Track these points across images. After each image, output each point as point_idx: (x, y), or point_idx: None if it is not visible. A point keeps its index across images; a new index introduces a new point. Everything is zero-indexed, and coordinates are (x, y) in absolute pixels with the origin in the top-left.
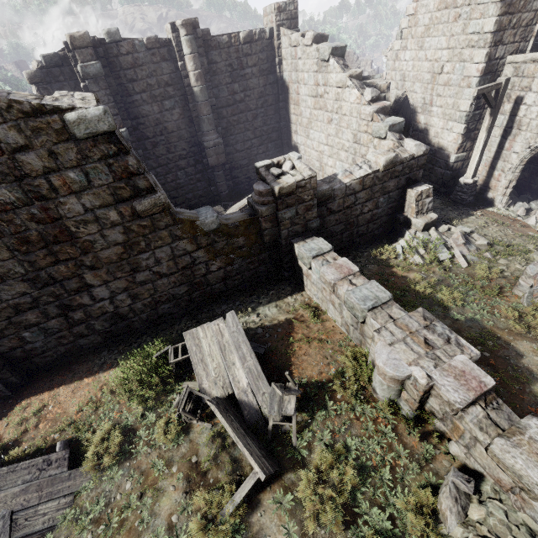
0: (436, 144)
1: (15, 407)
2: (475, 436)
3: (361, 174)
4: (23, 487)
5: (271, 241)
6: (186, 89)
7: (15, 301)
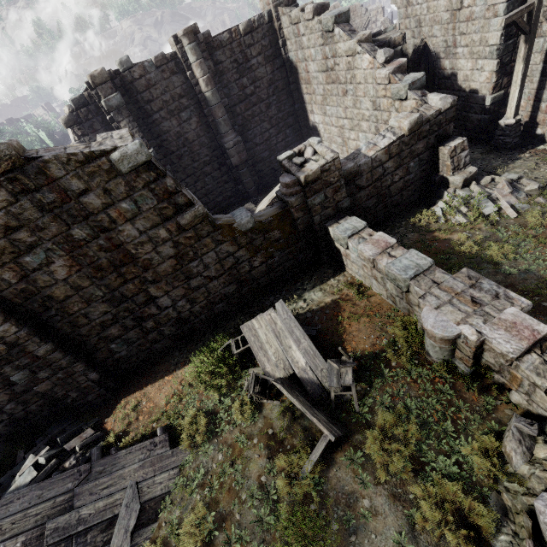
0: (467, 88)
1: (117, 406)
2: (533, 382)
3: (386, 143)
4: (140, 464)
5: (305, 229)
6: (198, 97)
7: (100, 319)
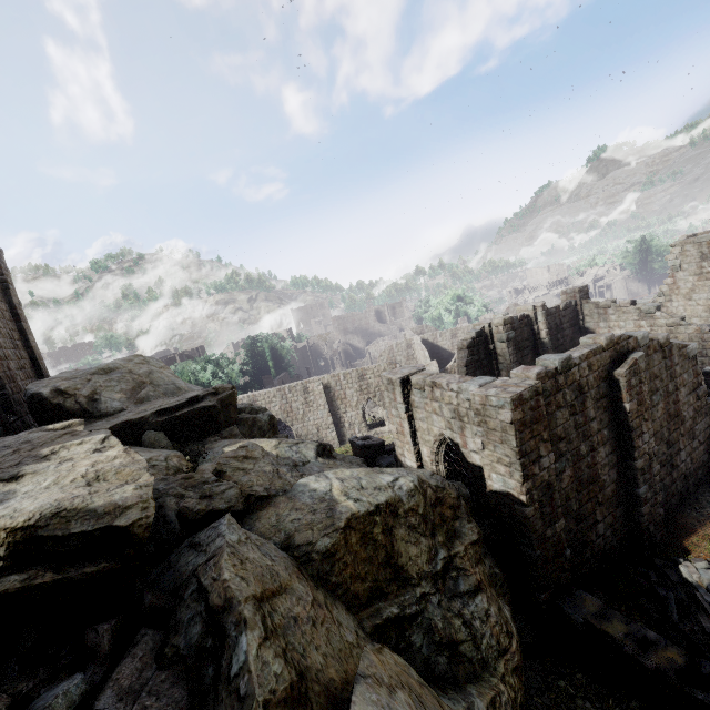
0: None
1: (685, 546)
2: None
3: None
4: None
5: None
6: (537, 341)
7: (660, 458)
